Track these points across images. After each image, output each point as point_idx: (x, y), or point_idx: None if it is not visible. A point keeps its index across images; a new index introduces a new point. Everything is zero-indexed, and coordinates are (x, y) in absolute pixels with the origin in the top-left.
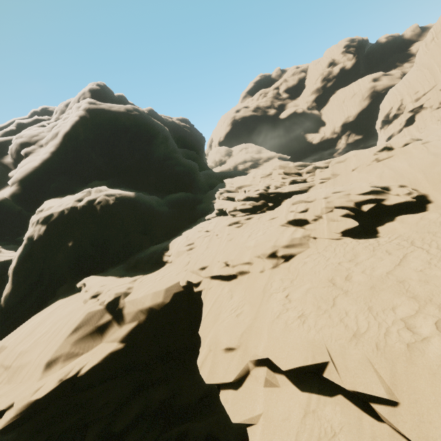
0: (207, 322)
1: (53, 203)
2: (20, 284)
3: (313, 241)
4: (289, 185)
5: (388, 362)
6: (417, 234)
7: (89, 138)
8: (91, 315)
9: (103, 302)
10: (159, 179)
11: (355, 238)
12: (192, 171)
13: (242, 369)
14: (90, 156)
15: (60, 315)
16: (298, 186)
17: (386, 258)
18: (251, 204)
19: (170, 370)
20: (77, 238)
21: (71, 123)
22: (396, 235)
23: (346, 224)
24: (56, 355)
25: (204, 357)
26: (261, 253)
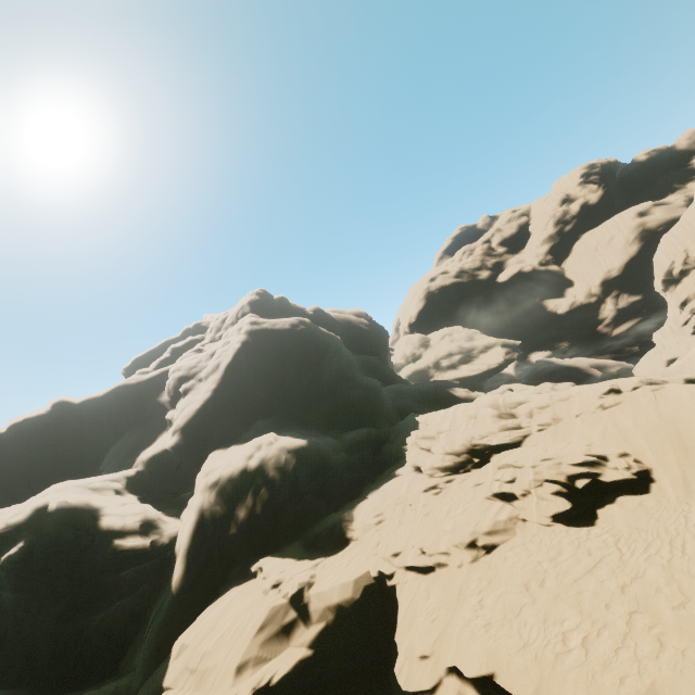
0: (402, 626)
1: (219, 458)
2: (190, 564)
3: (521, 525)
4: (498, 433)
5: (540, 669)
6: (627, 528)
7: (251, 366)
8: (276, 611)
9: (287, 594)
10: (332, 408)
11: (568, 525)
12: (374, 393)
13: (435, 677)
14: (252, 387)
15: (240, 609)
16: (508, 435)
17: (583, 560)
18: (451, 460)
19: (365, 693)
20: (249, 506)
21: (233, 352)
22: (610, 525)
23: (555, 506)
24: (245, 658)
25: (401, 665)
26: (458, 542)
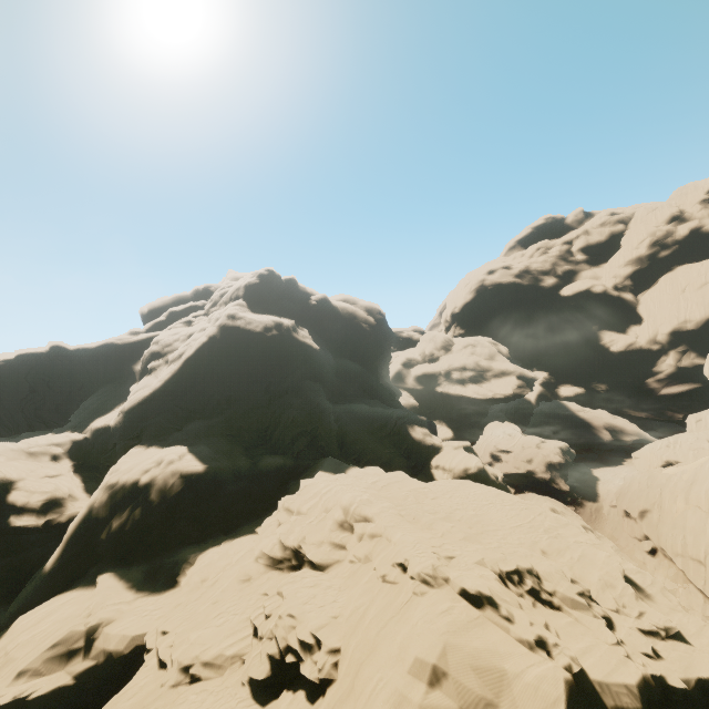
0: None
1: (133, 457)
2: (67, 550)
3: (235, 668)
4: (323, 545)
5: None
6: None
7: (211, 362)
8: (72, 635)
9: (88, 623)
10: (272, 424)
11: (254, 692)
12: (317, 419)
13: None
14: (206, 383)
15: (63, 615)
16: (325, 553)
17: None
18: (276, 552)
19: None
20: (123, 520)
21: (197, 346)
22: None
23: (256, 670)
24: (28, 666)
25: None
26: (180, 661)
